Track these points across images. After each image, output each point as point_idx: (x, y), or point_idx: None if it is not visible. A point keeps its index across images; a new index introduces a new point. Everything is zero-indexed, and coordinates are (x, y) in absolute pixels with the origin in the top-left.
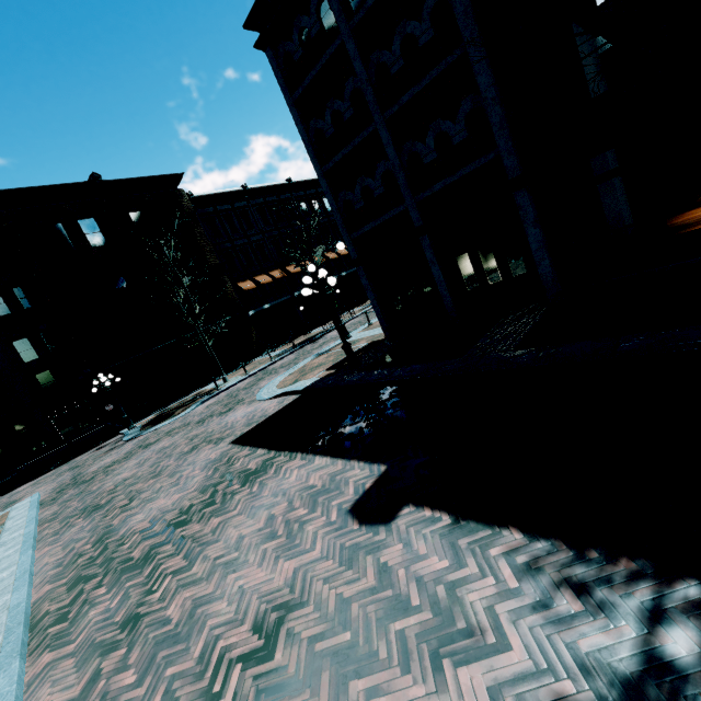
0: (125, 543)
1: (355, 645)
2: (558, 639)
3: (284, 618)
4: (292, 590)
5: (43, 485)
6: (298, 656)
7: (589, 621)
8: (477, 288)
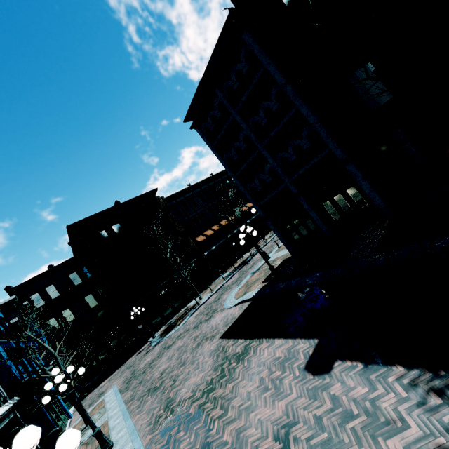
0: (182, 406)
1: (331, 438)
2: (432, 418)
3: (288, 431)
4: (288, 416)
5: (115, 380)
6: (303, 448)
7: (446, 407)
8: (340, 218)
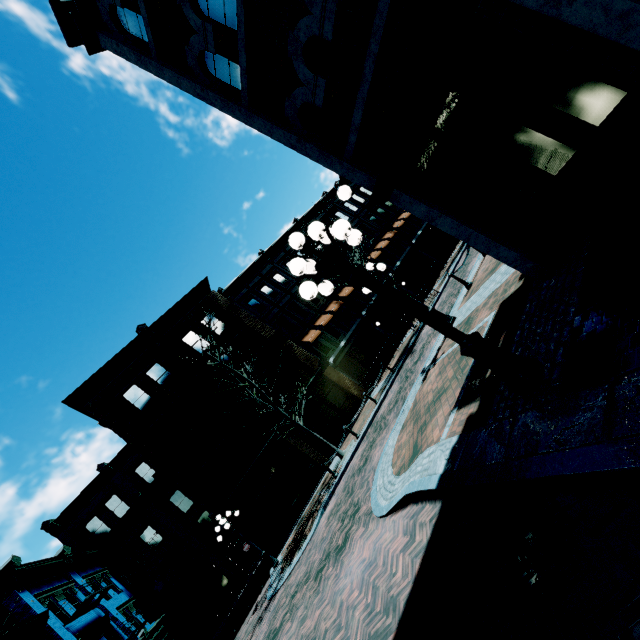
0: None
1: None
2: None
3: None
4: None
5: None
6: None
7: None
8: None
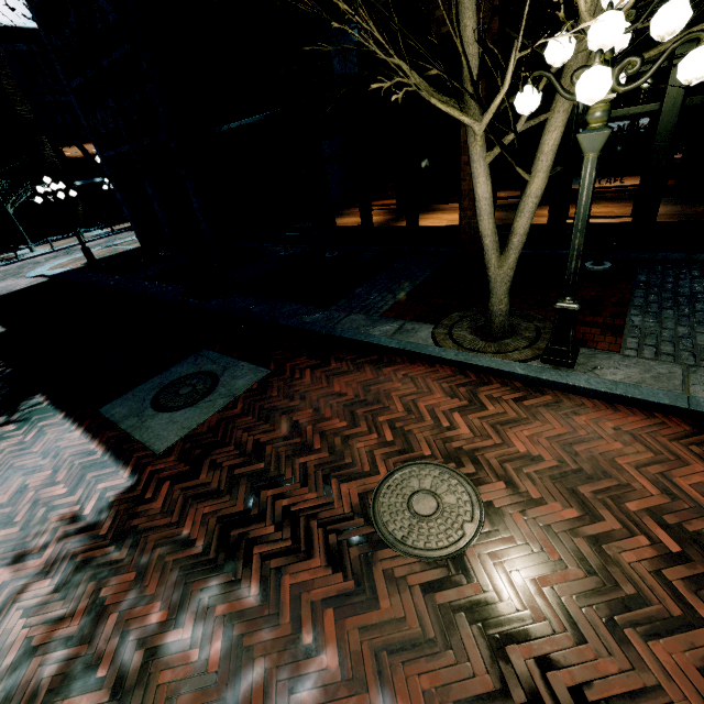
0: None
1: None
2: None
3: None
4: None
5: None
6: None
7: None
8: None
